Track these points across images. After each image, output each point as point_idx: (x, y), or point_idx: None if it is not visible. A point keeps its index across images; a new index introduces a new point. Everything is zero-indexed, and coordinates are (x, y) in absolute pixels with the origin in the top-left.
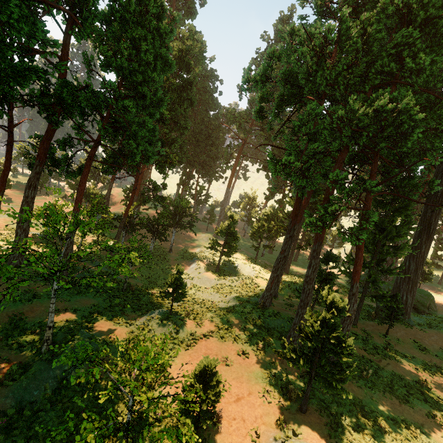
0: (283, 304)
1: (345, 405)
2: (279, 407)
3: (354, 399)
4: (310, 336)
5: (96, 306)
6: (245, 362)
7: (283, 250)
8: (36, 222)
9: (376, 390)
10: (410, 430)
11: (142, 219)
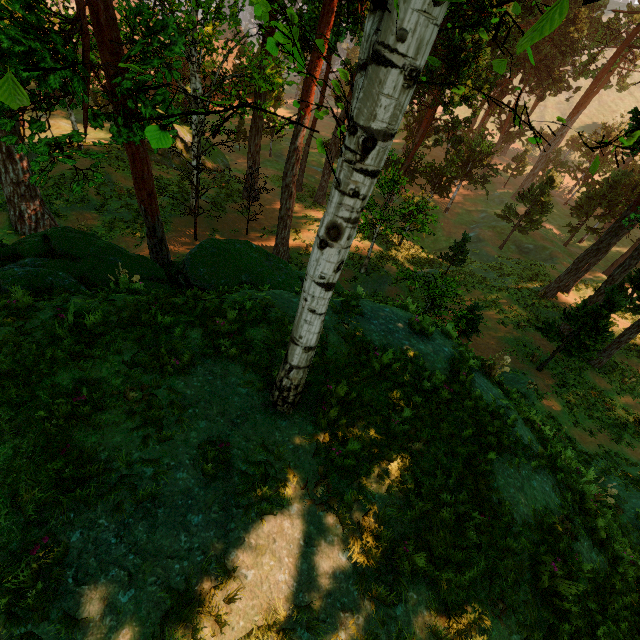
0: (570, 303)
1: (582, 384)
2: (518, 360)
3: (595, 386)
4: (571, 318)
5: (382, 253)
6: (502, 329)
7: (599, 242)
8: (314, 154)
9: (627, 393)
10: (636, 419)
11: (427, 167)
